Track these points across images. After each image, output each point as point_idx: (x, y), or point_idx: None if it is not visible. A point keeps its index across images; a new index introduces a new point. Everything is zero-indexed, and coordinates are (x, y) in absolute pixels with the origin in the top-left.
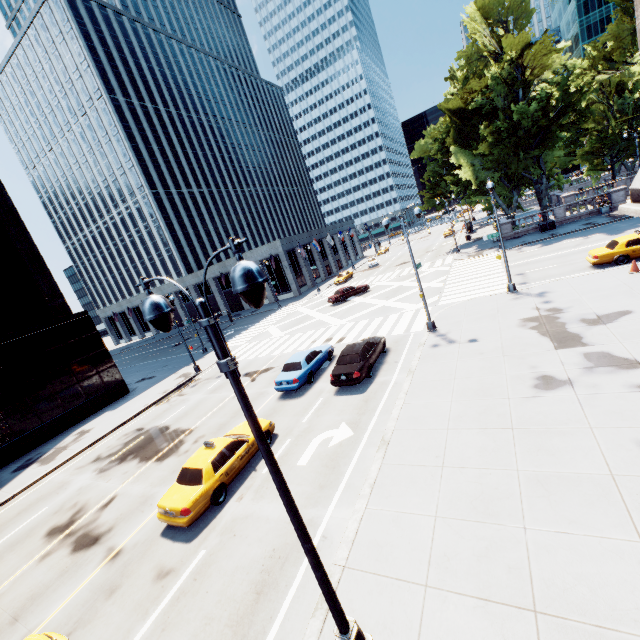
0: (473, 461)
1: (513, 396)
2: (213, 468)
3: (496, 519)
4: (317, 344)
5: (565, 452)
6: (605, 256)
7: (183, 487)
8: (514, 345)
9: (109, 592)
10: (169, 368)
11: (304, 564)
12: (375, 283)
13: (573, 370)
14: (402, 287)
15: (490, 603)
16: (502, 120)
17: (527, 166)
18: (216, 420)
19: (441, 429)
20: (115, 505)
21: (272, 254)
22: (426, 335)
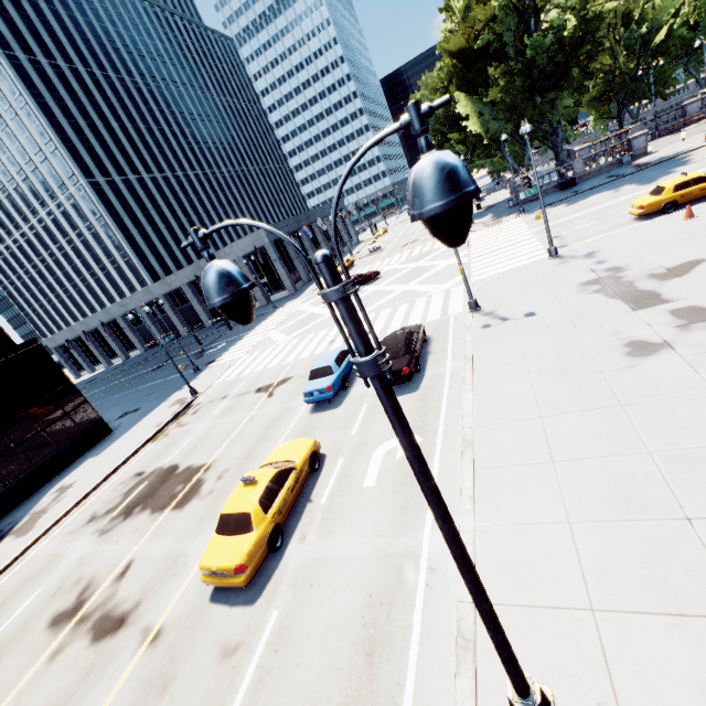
0: (589, 450)
1: (606, 369)
2: (262, 509)
3: (648, 514)
4: (337, 344)
5: (698, 423)
6: (652, 205)
7: (228, 538)
8: (582, 313)
9: (161, 687)
10: (156, 396)
11: (418, 607)
12: (384, 268)
13: (665, 331)
14: (419, 268)
15: (685, 618)
16: (513, 59)
17: (544, 114)
18: (238, 448)
19: (533, 418)
20: (135, 572)
21: (256, 247)
22: (470, 316)
